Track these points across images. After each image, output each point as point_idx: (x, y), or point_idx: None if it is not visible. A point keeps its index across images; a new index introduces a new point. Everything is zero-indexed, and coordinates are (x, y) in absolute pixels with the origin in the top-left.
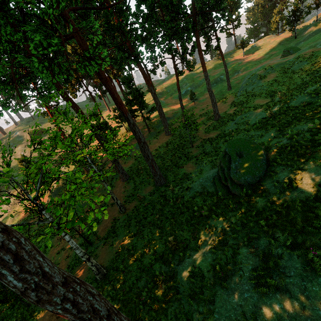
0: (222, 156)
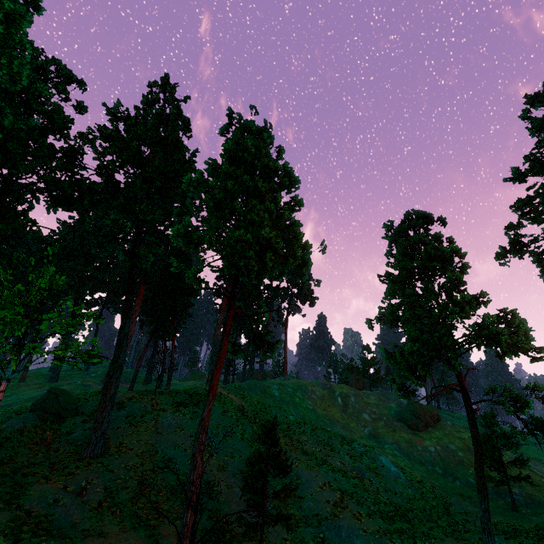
0: (47, 396)
